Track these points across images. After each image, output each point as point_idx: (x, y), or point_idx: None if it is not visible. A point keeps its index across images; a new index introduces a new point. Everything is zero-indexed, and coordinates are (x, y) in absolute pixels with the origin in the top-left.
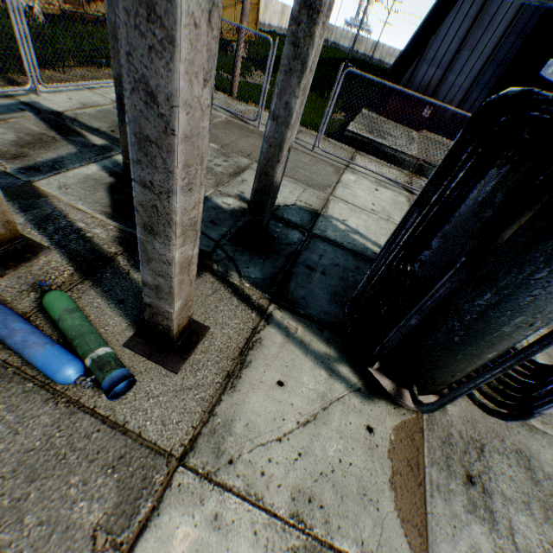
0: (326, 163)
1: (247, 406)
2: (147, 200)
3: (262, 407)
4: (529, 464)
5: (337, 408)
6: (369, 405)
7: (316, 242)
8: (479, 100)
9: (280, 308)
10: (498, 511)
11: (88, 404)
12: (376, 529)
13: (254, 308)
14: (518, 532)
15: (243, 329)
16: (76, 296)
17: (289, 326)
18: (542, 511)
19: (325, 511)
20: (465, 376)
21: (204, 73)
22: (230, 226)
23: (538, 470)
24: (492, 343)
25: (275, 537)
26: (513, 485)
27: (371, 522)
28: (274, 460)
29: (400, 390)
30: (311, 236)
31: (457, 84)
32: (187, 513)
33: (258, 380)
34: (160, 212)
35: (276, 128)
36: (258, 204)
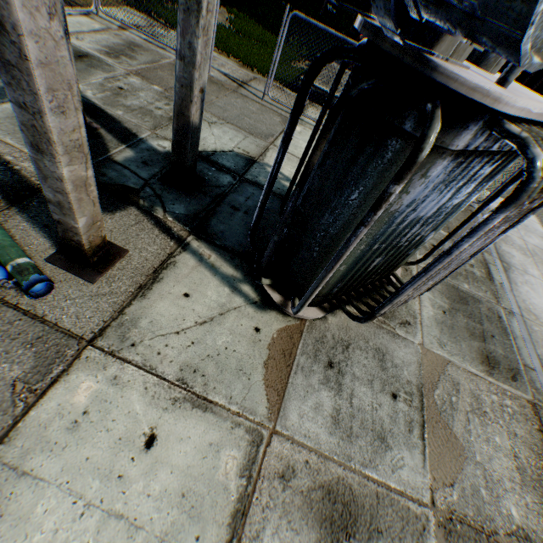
0: (274, 113)
1: (154, 309)
2: (27, 121)
3: (167, 311)
4: (383, 358)
5: (233, 314)
6: (261, 314)
7: (246, 186)
8: None
9: (198, 239)
10: (346, 385)
11: (12, 302)
12: (244, 391)
13: (173, 238)
14: (357, 397)
15: (160, 254)
16: (3, 220)
17: (204, 253)
18: (381, 386)
19: (205, 379)
20: (332, 288)
21: (47, 8)
22: (162, 168)
23: (390, 362)
24: None
25: (161, 392)
26: (365, 370)
27: (241, 386)
28: (170, 346)
29: (287, 302)
30: (242, 180)
31: None
32: (92, 375)
33: (167, 292)
34: (40, 131)
35: (185, 68)
36: (180, 144)
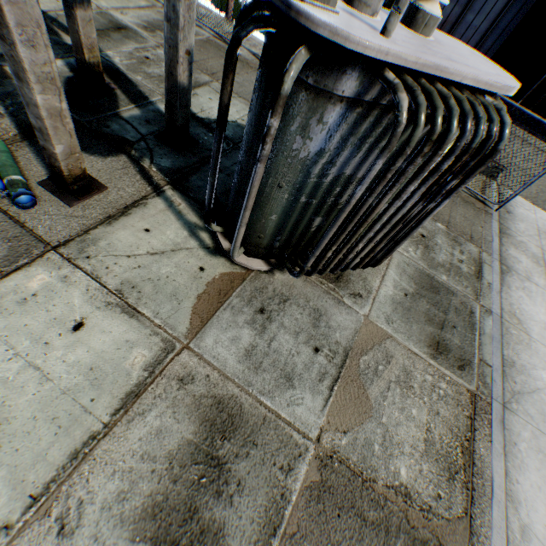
0: None
1: (115, 235)
2: (9, 52)
3: (126, 238)
4: (319, 318)
5: (183, 253)
6: (210, 258)
7: (237, 153)
8: (495, 47)
9: (174, 189)
10: (271, 330)
11: (4, 208)
12: (171, 311)
13: (152, 185)
14: (278, 342)
15: (135, 195)
16: (15, 149)
17: (175, 201)
18: (306, 339)
19: (140, 295)
20: (272, 241)
21: None
22: (162, 127)
23: (324, 322)
24: (266, 203)
25: (100, 295)
26: (295, 323)
27: (170, 308)
28: (119, 265)
29: None
30: (235, 148)
31: (474, 25)
32: (49, 271)
33: (131, 225)
34: (17, 61)
35: (171, 30)
36: (171, 104)
